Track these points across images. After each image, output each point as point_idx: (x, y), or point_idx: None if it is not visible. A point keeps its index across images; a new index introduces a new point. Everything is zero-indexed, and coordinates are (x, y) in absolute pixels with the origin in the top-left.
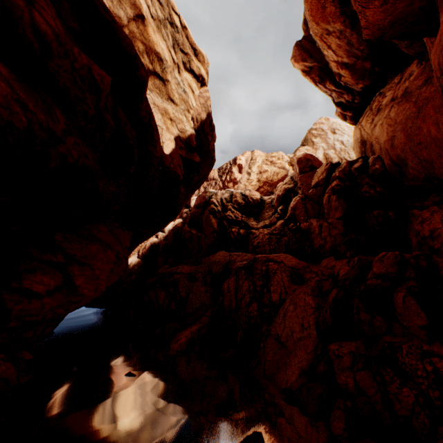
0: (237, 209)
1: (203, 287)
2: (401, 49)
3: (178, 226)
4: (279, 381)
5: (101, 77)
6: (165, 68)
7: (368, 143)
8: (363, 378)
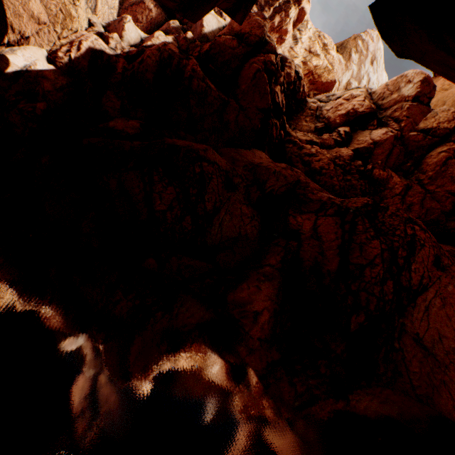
0: (284, 90)
1: (247, 207)
2: None
3: (173, 50)
4: (447, 410)
5: None
6: None
7: None
8: None
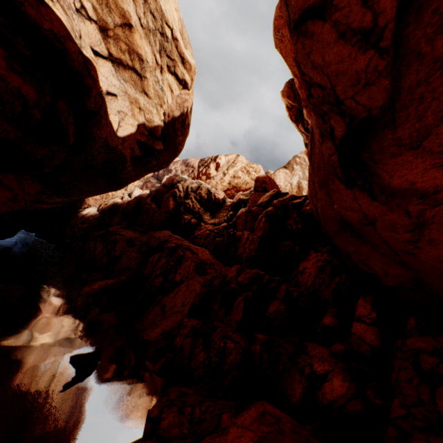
0: (198, 200)
1: (136, 253)
2: None
3: (143, 196)
4: (146, 335)
5: (28, 93)
6: (144, 67)
7: None
8: (187, 342)
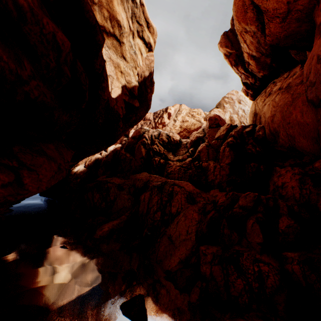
0: (161, 144)
1: (127, 195)
2: (292, 55)
3: (117, 149)
4: (165, 265)
5: (62, 41)
6: (122, 33)
7: (258, 116)
8: (216, 270)
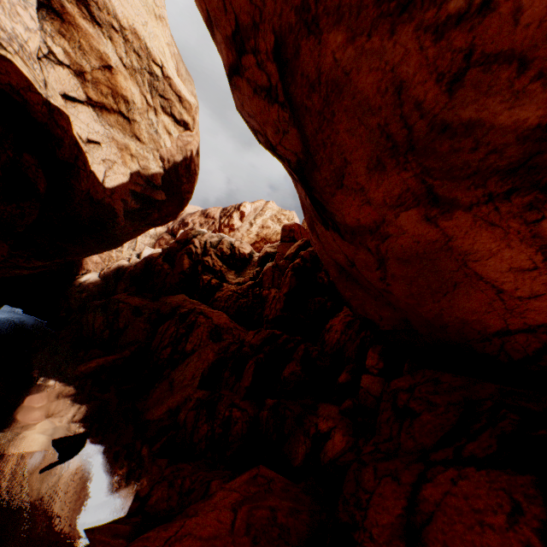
0: (219, 257)
1: (144, 324)
2: None
3: (153, 256)
4: (149, 414)
5: None
6: (133, 110)
7: None
8: (191, 415)
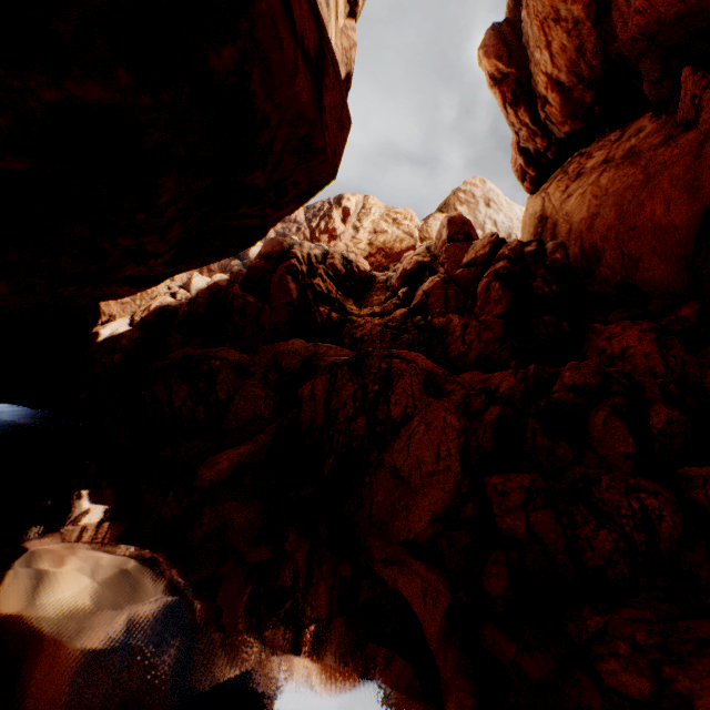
0: (331, 278)
1: (261, 389)
2: (644, 85)
3: (220, 285)
4: (397, 531)
5: None
6: None
7: (551, 222)
8: (542, 520)
